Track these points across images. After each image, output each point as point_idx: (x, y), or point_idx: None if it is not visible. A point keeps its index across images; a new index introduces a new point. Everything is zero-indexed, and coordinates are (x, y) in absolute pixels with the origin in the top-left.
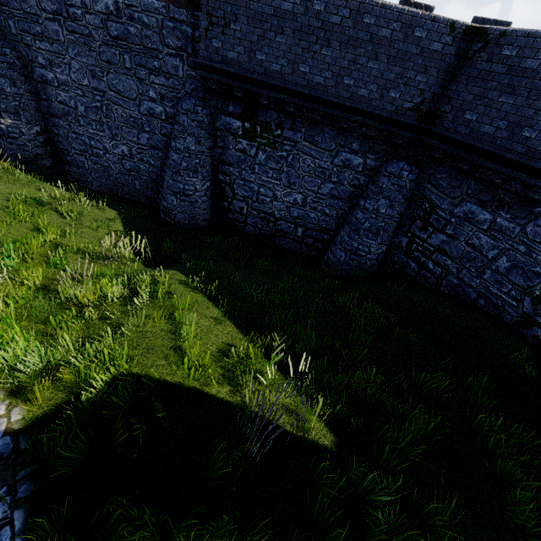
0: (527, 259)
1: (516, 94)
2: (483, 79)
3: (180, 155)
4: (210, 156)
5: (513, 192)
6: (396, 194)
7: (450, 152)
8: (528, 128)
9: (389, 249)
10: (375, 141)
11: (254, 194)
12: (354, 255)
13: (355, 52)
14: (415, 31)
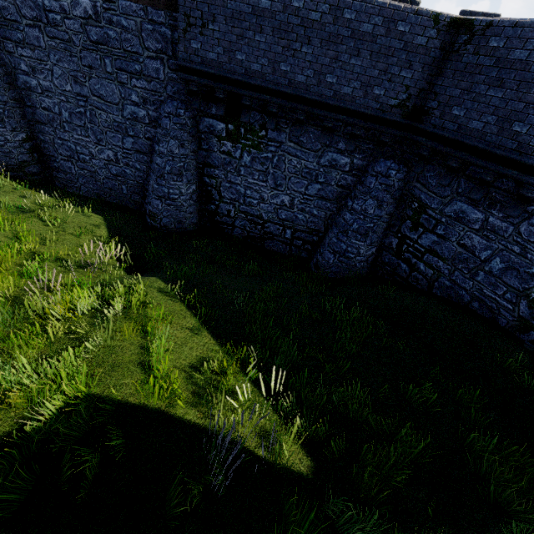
0: (521, 260)
1: (504, 87)
2: (469, 72)
3: (164, 158)
4: (195, 159)
5: (505, 190)
6: (384, 194)
7: (439, 149)
8: (519, 123)
9: (379, 250)
10: (361, 140)
11: (240, 197)
12: (343, 257)
13: (336, 49)
14: (398, 25)
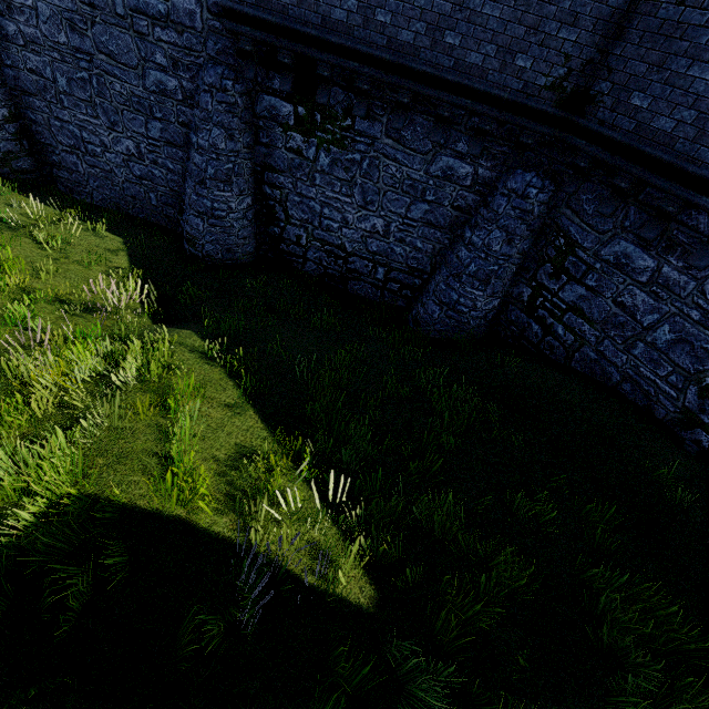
0: (699, 330)
1: None
2: (666, 35)
3: (204, 156)
4: (250, 159)
5: (692, 227)
6: (517, 224)
7: (603, 160)
8: None
9: (504, 303)
10: (492, 139)
11: (315, 217)
12: (452, 311)
13: None
14: None
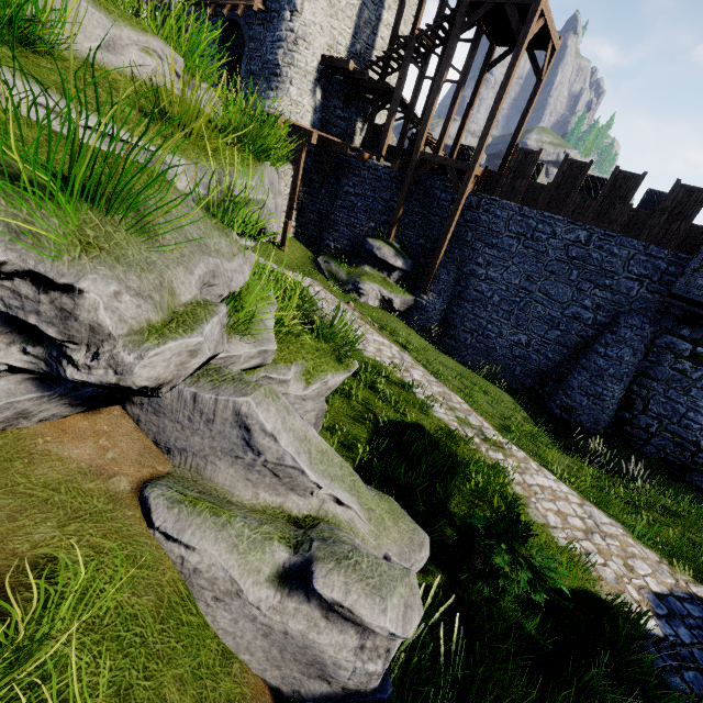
0: None
1: None
2: None
3: (609, 361)
4: (636, 368)
5: None
6: None
7: None
8: None
9: None
10: None
11: (675, 416)
12: None
13: None
14: None
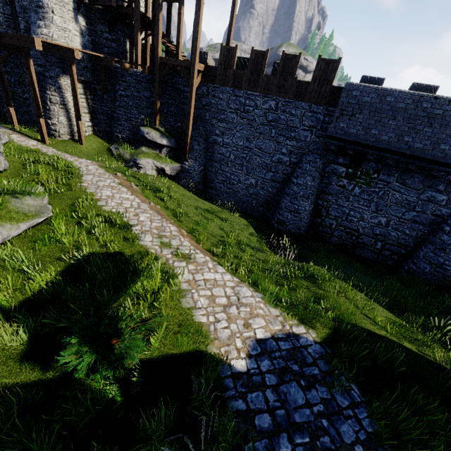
0: None
1: None
2: None
3: (299, 187)
4: (317, 189)
5: None
6: None
7: None
8: None
9: None
10: None
11: (344, 215)
12: (439, 268)
13: None
14: None
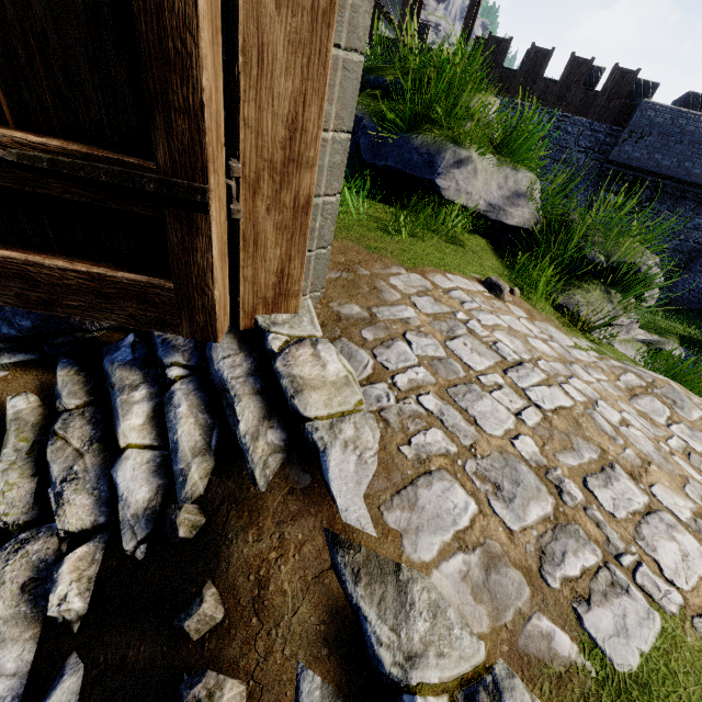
0: None
1: None
2: None
3: None
4: None
5: None
6: None
7: None
8: None
9: None
10: None
11: None
12: (697, 294)
13: None
14: None
